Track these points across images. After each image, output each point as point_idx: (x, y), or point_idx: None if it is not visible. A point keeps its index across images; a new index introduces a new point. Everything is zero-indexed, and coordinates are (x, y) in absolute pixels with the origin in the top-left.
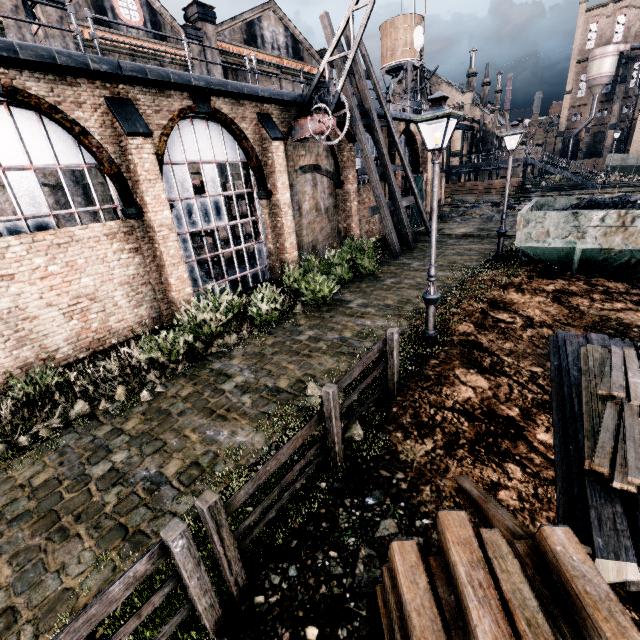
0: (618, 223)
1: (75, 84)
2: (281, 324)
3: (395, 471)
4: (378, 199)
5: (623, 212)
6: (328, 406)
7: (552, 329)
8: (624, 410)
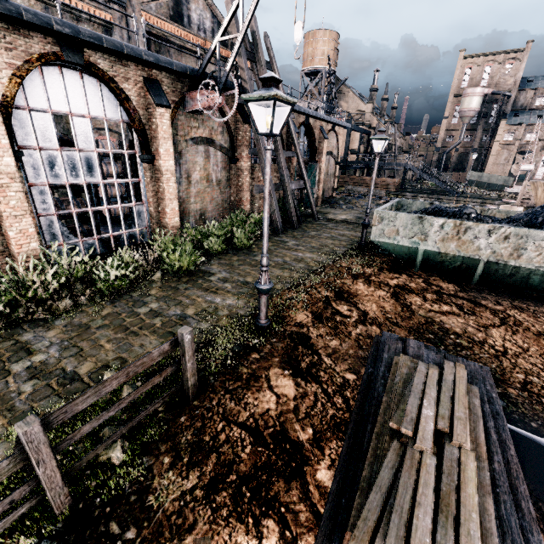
0: (454, 231)
1: None
2: (131, 292)
3: (128, 525)
4: None
5: (458, 222)
6: (25, 447)
7: (381, 328)
8: (405, 459)
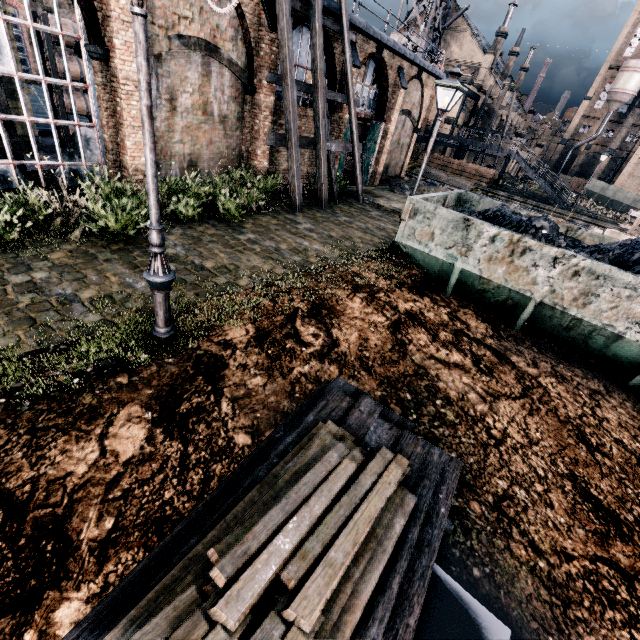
0: (507, 250)
1: None
2: (22, 249)
3: None
4: (288, 126)
5: (516, 237)
6: None
7: (342, 370)
8: (169, 637)
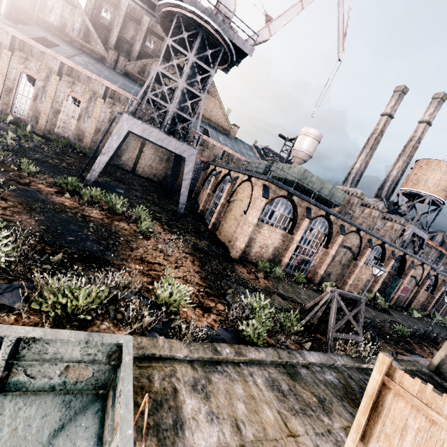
0: None
1: (442, 276)
2: None
3: None
4: None
5: None
6: None
7: None
8: None
